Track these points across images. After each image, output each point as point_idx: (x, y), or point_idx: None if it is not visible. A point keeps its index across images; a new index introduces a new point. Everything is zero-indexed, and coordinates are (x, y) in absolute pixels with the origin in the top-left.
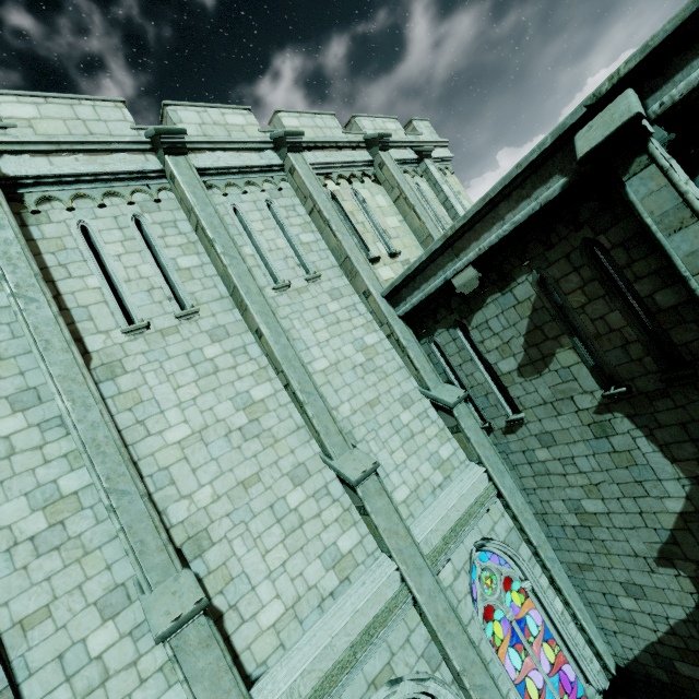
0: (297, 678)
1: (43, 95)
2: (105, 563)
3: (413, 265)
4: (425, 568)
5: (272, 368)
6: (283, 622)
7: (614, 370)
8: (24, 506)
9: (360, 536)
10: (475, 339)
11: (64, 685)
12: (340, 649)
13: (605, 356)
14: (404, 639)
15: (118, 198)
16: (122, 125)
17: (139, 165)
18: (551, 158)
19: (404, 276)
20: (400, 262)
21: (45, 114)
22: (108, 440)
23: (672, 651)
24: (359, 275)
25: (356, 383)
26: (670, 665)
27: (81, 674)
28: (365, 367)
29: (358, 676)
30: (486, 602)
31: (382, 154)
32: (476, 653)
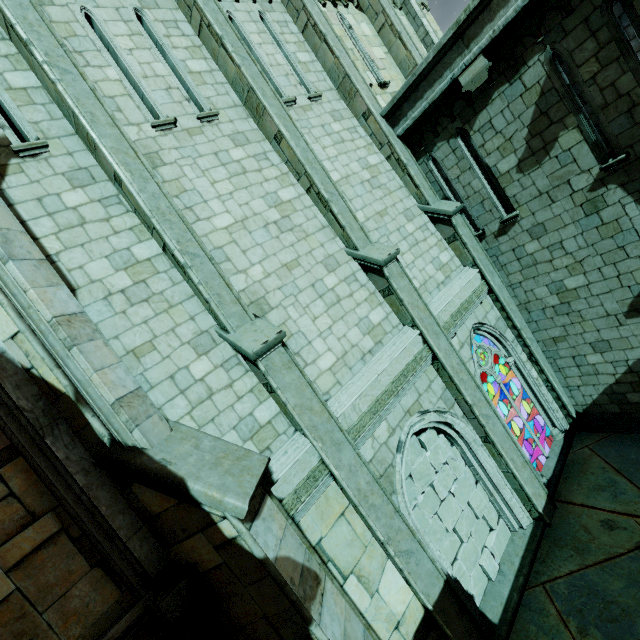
0: (357, 399)
1: None
2: (188, 315)
3: (418, 69)
4: (441, 334)
5: (292, 175)
6: (336, 367)
7: (615, 140)
8: (108, 266)
9: (386, 314)
10: (476, 144)
11: (180, 396)
12: (384, 383)
13: (609, 127)
14: (427, 386)
15: None
16: None
17: None
18: None
19: (408, 85)
20: (389, 94)
21: None
22: (170, 211)
23: (626, 387)
24: (359, 94)
25: (366, 196)
26: (622, 398)
27: (191, 390)
28: (371, 183)
29: (397, 407)
30: (481, 370)
31: None
32: (482, 394)
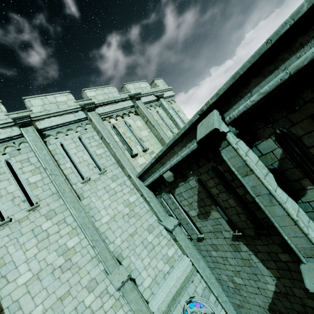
0: None
1: None
2: None
3: (145, 167)
4: None
5: (79, 227)
6: None
7: (236, 224)
8: None
9: (124, 313)
10: (178, 199)
11: None
12: None
13: (231, 217)
14: None
15: None
16: None
17: (8, 134)
18: (191, 132)
19: (143, 171)
20: (148, 153)
21: None
22: None
23: None
24: (125, 168)
25: (124, 225)
26: None
27: None
28: (129, 215)
29: None
30: None
31: (137, 102)
32: None
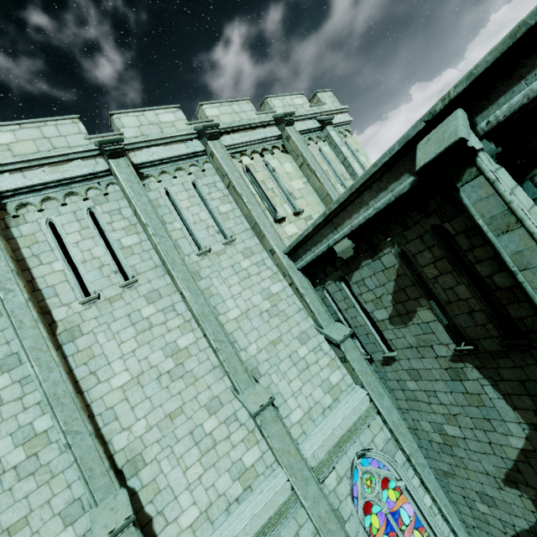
0: None
1: (18, 123)
2: (66, 483)
3: (303, 233)
4: (311, 479)
5: (194, 320)
6: (198, 523)
7: (463, 331)
8: (10, 443)
9: (261, 452)
10: (355, 291)
11: None
12: None
13: (456, 319)
14: (294, 533)
15: (76, 196)
16: (78, 137)
17: (90, 168)
18: (400, 160)
19: (298, 241)
20: (303, 219)
21: (20, 138)
22: (66, 393)
23: None
24: (266, 237)
25: (262, 327)
26: None
27: None
28: (270, 312)
29: None
30: (365, 499)
31: (288, 129)
32: None
